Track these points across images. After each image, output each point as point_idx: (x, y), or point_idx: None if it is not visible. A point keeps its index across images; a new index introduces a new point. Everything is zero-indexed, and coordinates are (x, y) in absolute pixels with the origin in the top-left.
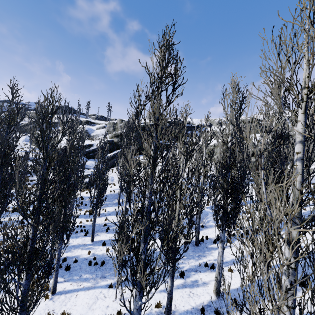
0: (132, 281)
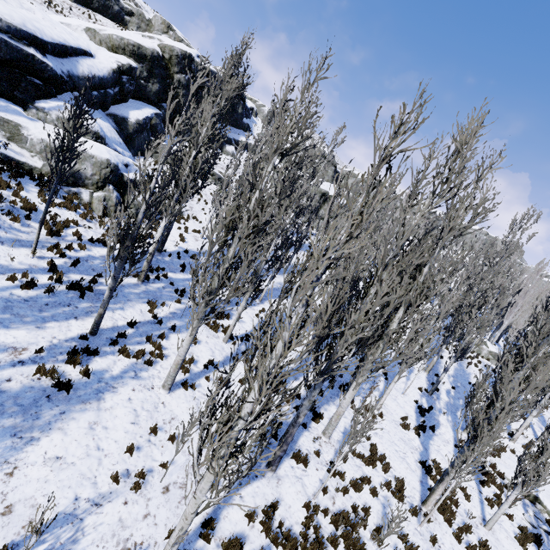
0: None
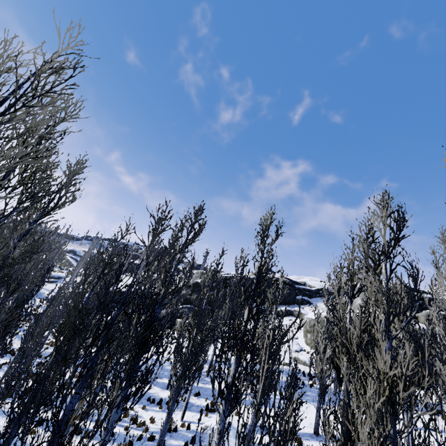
0: None
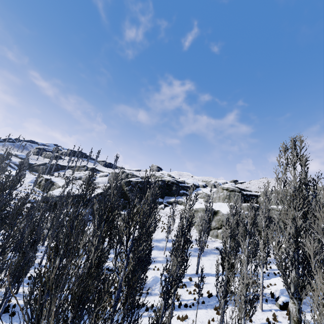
0: (31, 314)
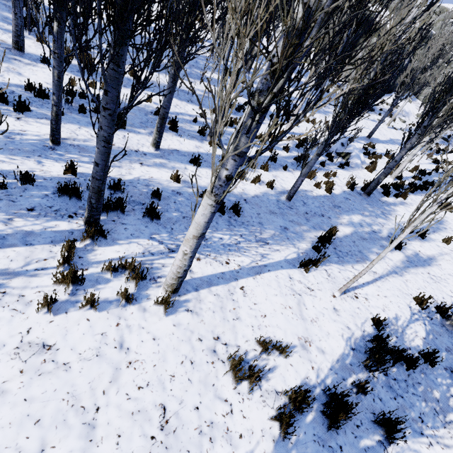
0: None
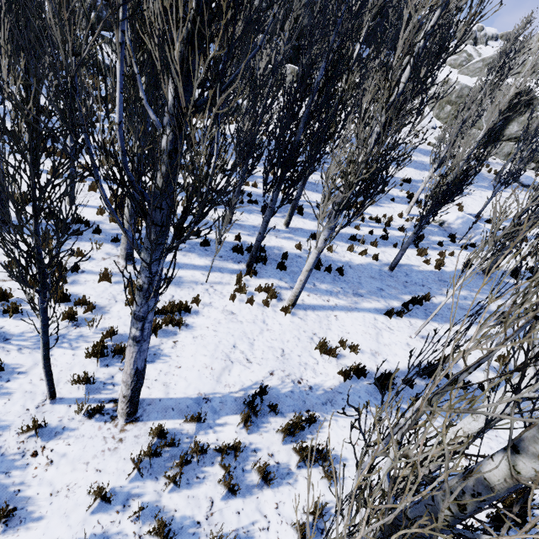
0: None
